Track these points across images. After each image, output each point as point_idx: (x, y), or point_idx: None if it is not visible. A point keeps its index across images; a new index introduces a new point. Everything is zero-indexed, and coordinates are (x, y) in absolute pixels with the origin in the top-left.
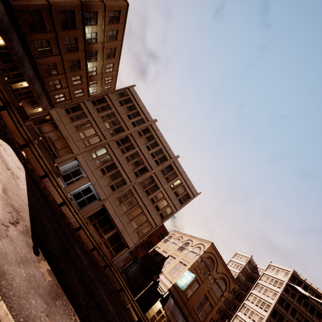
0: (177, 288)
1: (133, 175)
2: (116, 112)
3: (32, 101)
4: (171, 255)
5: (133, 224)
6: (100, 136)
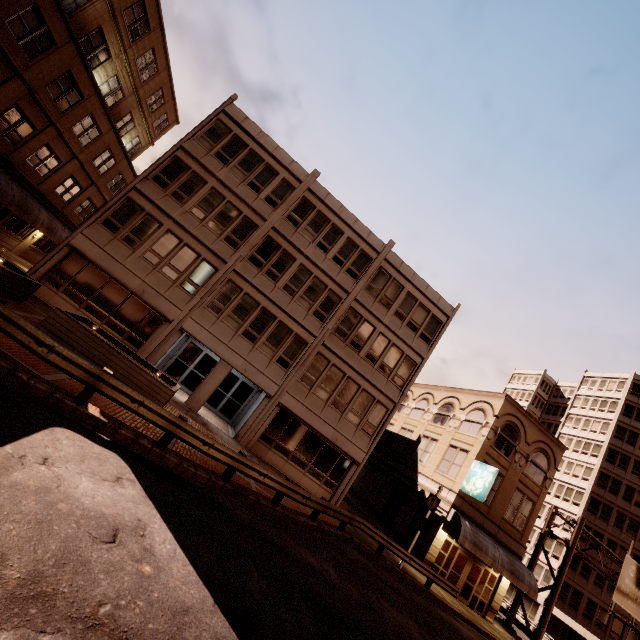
0: (465, 496)
1: (313, 320)
2: (222, 187)
3: (11, 222)
4: (424, 436)
5: (349, 417)
6: (210, 258)
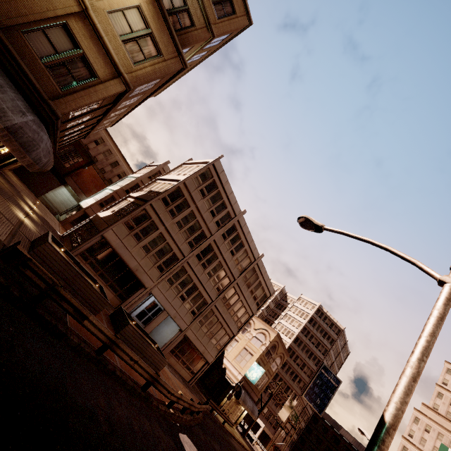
0: (245, 377)
1: (214, 292)
2: (197, 211)
3: None
4: None
5: (212, 341)
6: (177, 252)
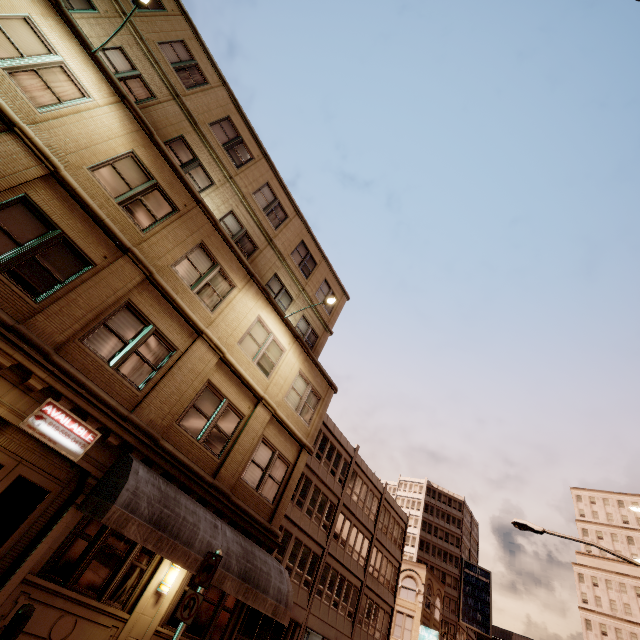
0: None
1: (360, 568)
2: (319, 481)
3: None
4: None
5: (376, 636)
6: (316, 549)
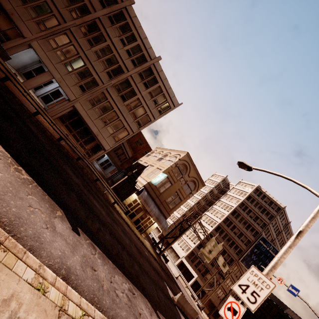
0: (151, 185)
1: (105, 75)
2: None
3: None
4: (150, 165)
5: (108, 129)
6: (58, 16)
